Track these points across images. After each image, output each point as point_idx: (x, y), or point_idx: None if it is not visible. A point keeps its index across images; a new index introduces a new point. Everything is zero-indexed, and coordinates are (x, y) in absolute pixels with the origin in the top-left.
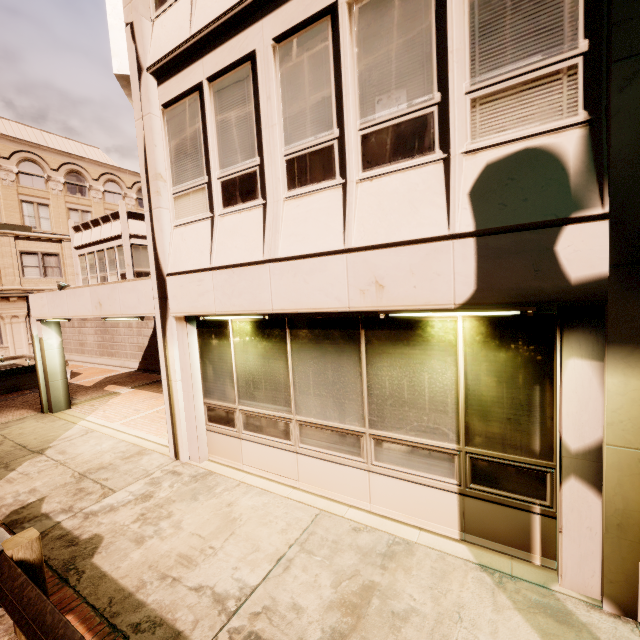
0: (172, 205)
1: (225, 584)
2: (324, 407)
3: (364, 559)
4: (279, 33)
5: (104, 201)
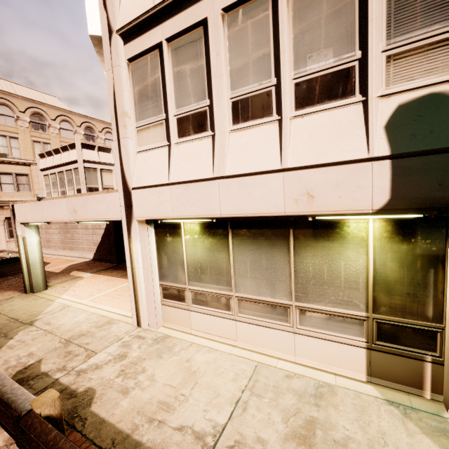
0: (135, 136)
1: (200, 424)
2: (258, 286)
3: (301, 399)
4: (227, 4)
5: (60, 136)
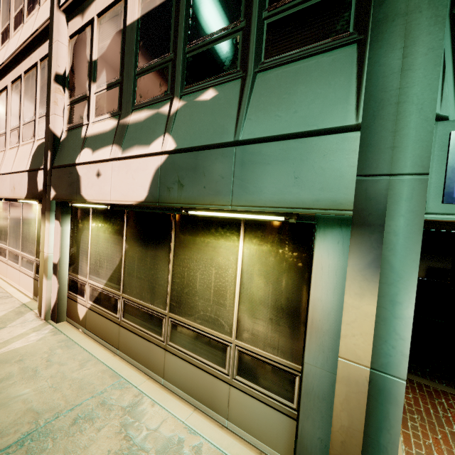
0: None
1: None
2: (14, 242)
3: None
4: (12, 80)
5: None
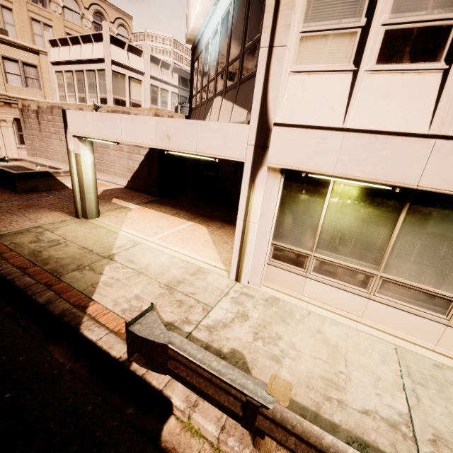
0: (295, 45)
1: (383, 409)
2: (420, 273)
3: None
4: None
5: (63, 17)
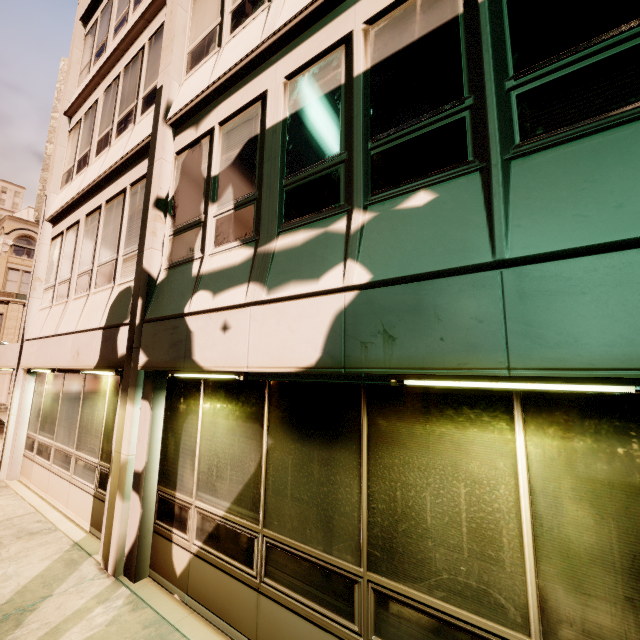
0: (42, 296)
1: None
2: (65, 435)
3: (16, 533)
4: (87, 213)
5: None
